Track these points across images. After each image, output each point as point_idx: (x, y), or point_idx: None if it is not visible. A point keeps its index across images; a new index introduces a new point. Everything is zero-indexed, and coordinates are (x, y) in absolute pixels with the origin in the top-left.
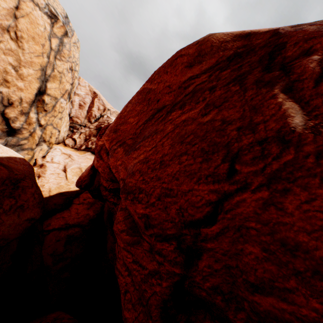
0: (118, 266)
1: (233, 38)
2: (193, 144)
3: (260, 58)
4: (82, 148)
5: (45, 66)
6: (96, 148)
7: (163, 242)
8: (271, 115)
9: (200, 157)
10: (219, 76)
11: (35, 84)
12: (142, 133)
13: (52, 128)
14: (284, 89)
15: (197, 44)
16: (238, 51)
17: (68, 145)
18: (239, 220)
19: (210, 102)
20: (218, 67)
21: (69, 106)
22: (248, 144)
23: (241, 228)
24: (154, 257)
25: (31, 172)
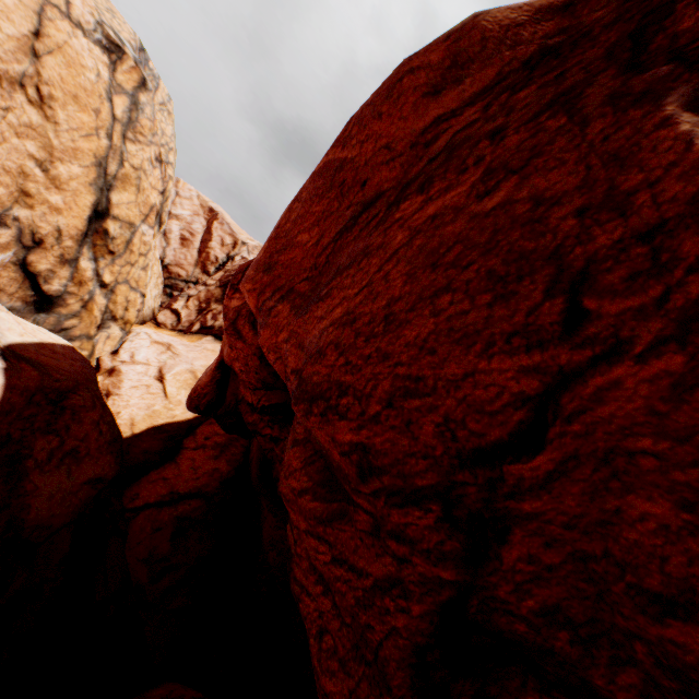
0: (297, 573)
1: (535, 16)
2: (464, 264)
3: (607, 51)
4: (194, 328)
5: (103, 156)
6: (225, 317)
7: (407, 508)
8: (667, 165)
9: (487, 293)
10: (509, 104)
11: (85, 197)
12: (331, 264)
13: (129, 291)
14: (692, 101)
15: (447, 40)
16: (549, 43)
17: (165, 325)
18: (605, 437)
19: (496, 164)
20: (503, 86)
21: (161, 242)
22: (612, 244)
23: (612, 456)
24: (385, 547)
25: (89, 376)
